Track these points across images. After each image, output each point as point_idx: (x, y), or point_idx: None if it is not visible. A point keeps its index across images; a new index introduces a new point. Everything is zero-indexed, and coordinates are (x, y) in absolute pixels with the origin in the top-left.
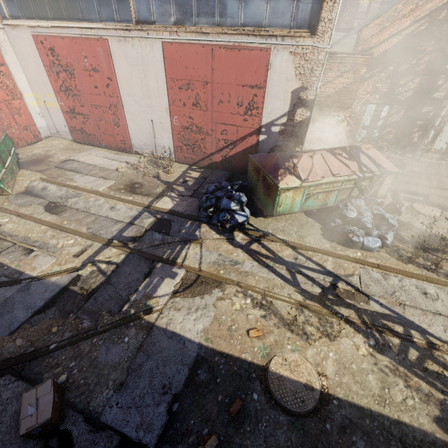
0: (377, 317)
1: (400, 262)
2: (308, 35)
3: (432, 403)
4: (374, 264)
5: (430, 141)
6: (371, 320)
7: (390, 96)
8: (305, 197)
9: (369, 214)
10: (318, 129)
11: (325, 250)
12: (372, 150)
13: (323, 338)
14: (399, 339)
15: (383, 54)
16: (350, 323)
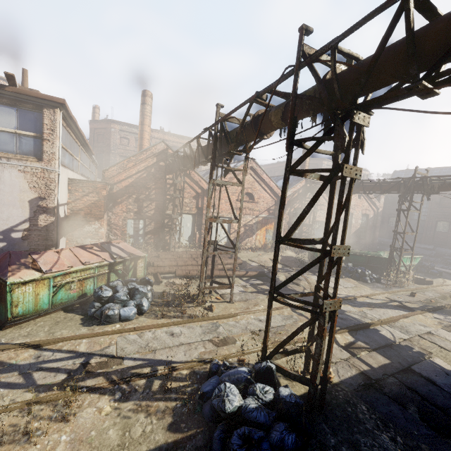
0: (127, 370)
1: (155, 320)
2: (35, 160)
3: (167, 415)
4: (131, 329)
5: (176, 239)
6: (120, 376)
7: (141, 214)
8: (53, 289)
9: (124, 290)
10: (80, 237)
11: (79, 334)
12: (122, 243)
13: (56, 425)
14: (145, 379)
15: (126, 187)
16: (96, 390)
